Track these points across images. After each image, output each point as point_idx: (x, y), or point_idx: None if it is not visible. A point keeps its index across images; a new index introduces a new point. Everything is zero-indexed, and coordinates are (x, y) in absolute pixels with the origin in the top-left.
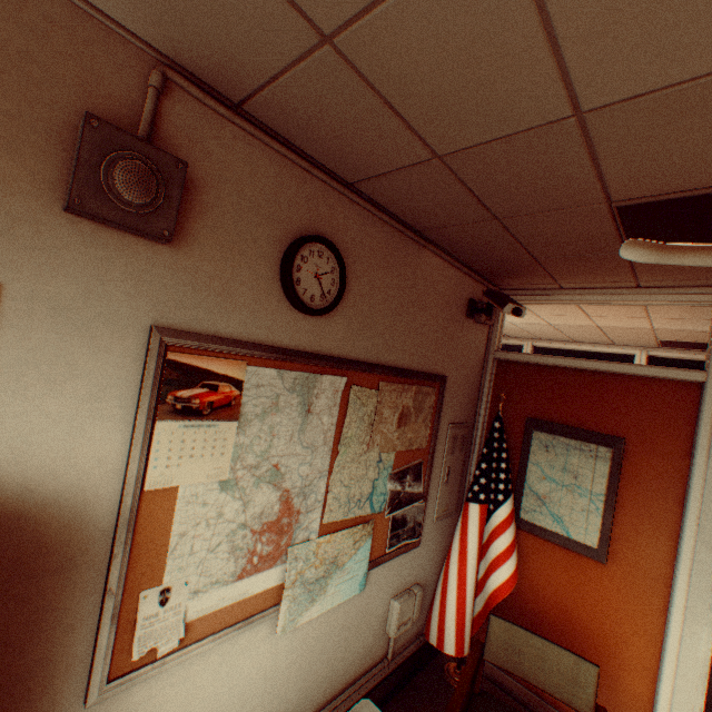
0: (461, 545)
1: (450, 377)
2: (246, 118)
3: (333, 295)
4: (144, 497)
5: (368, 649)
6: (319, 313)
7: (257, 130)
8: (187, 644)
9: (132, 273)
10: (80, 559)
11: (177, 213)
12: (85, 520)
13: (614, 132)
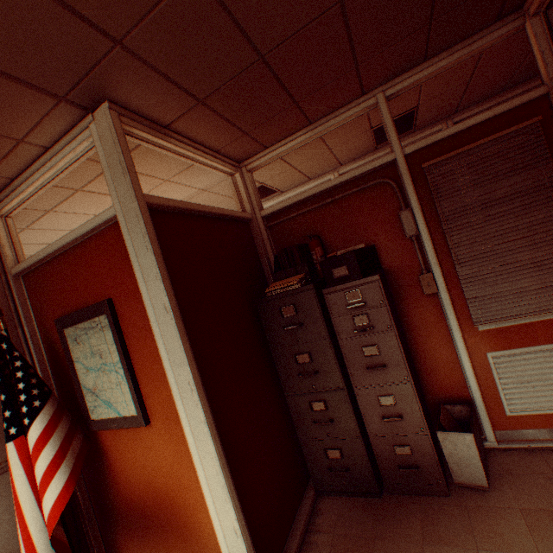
0: (14, 496)
1: None
2: None
3: None
4: None
5: None
6: None
7: None
8: None
9: None
10: None
11: None
12: None
13: None
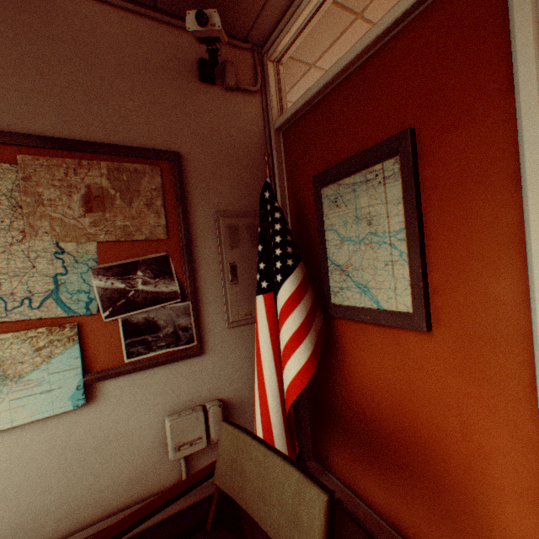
0: (256, 348)
1: (194, 157)
2: None
3: None
4: None
5: (140, 474)
6: None
7: None
8: None
9: None
10: None
11: None
12: None
13: None
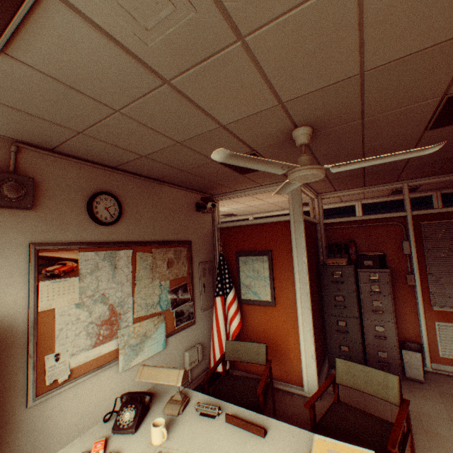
0: (216, 318)
1: (194, 241)
2: (58, 152)
3: (117, 215)
4: (39, 315)
5: None
6: (111, 224)
7: (64, 156)
8: (73, 378)
9: (17, 224)
10: (14, 344)
11: (33, 197)
12: (13, 327)
13: (195, 146)
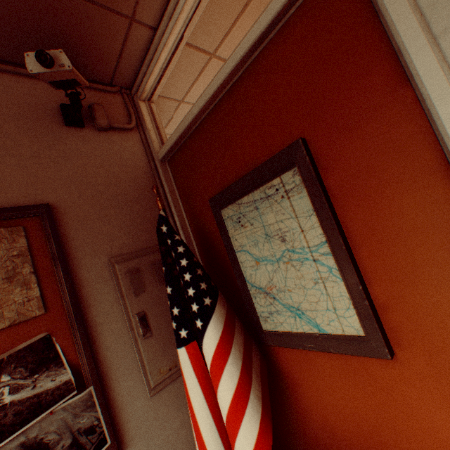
0: (191, 417)
1: (70, 204)
2: None
3: None
4: None
5: None
6: None
7: None
8: None
9: None
10: None
11: None
12: None
13: None
